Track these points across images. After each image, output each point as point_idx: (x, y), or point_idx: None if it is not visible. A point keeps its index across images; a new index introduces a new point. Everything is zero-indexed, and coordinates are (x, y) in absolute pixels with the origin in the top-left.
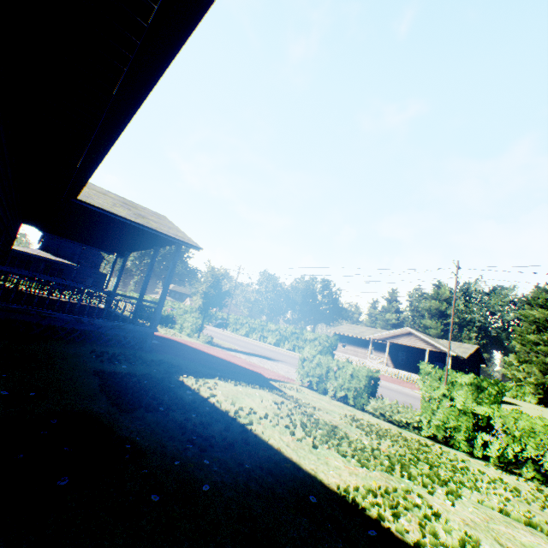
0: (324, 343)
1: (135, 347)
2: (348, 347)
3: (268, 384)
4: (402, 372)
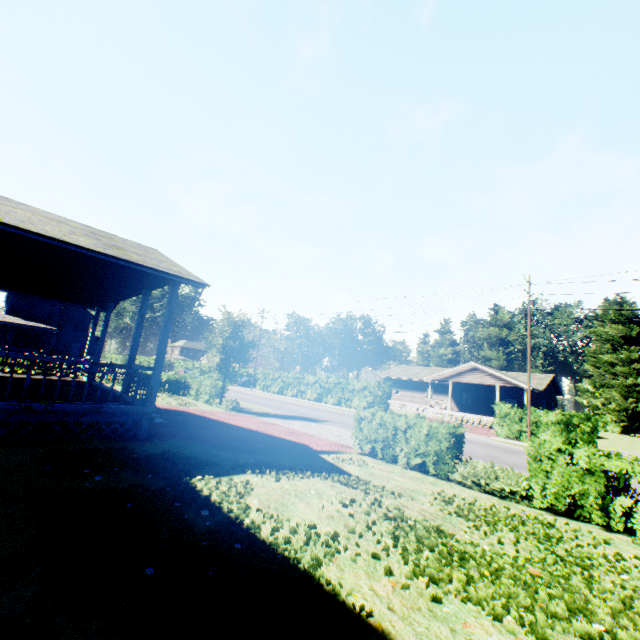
0: (376, 392)
1: (125, 435)
2: (403, 392)
3: (320, 461)
4: (471, 415)
